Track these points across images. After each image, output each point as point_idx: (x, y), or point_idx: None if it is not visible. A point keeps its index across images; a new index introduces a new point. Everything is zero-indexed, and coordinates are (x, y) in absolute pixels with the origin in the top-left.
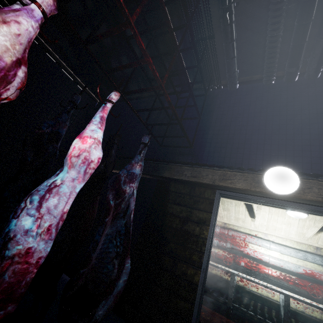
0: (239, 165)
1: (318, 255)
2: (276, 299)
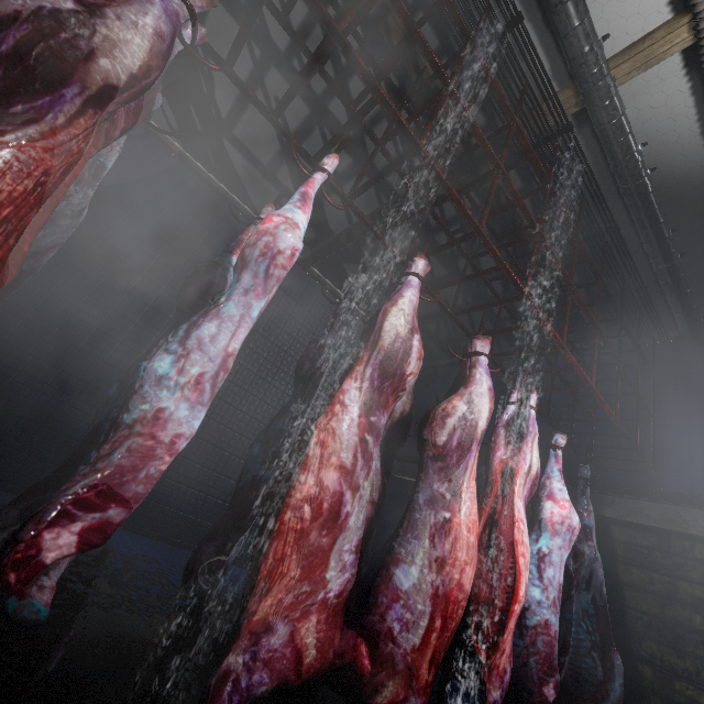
0: None
1: None
2: None
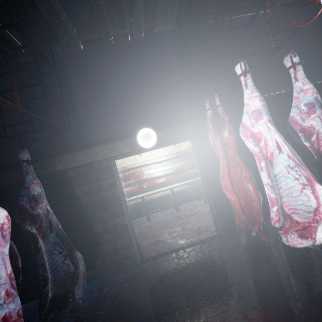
0: (117, 131)
1: (178, 157)
2: (168, 192)
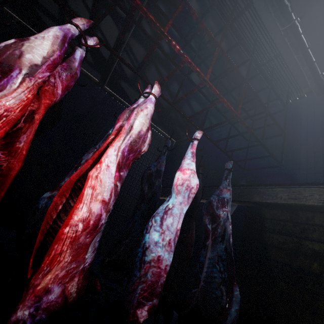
0: None
1: None
2: None
